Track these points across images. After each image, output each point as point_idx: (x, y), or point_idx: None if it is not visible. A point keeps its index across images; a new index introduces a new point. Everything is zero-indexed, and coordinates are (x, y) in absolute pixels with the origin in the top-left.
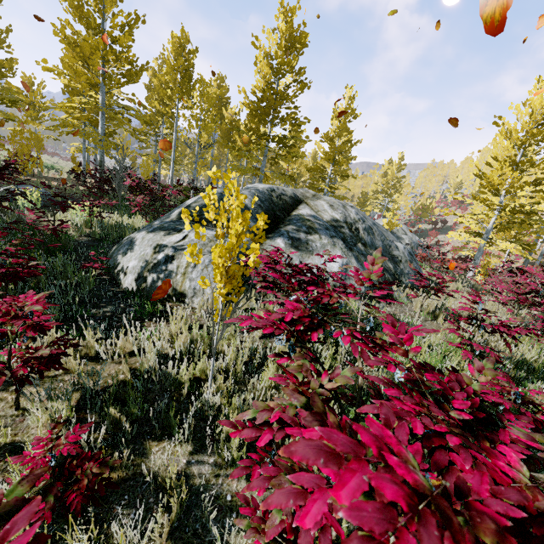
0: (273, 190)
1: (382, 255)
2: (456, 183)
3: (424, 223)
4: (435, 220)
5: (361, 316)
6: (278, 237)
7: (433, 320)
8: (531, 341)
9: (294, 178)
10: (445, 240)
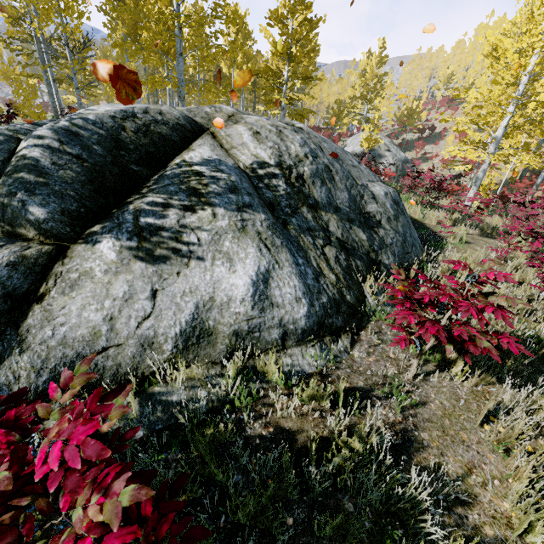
0: (129, 116)
1: (347, 219)
2: (447, 76)
3: (409, 132)
4: (422, 127)
5: (290, 414)
6: (104, 235)
7: (442, 376)
8: None
9: (230, 88)
10: (433, 152)
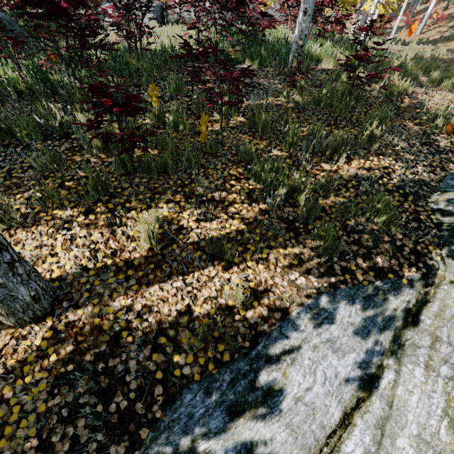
0: None
1: None
2: None
3: None
4: None
5: None
6: None
7: None
8: (286, 27)
9: None
10: None
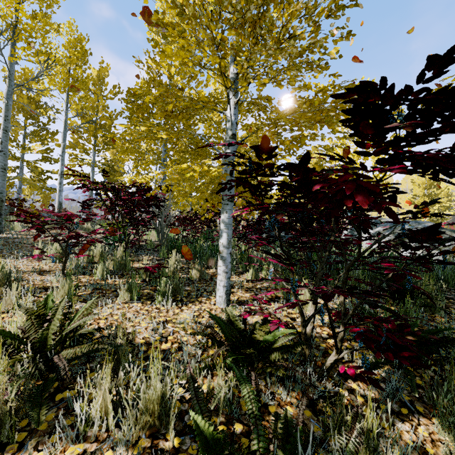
0: None
1: None
2: None
3: None
4: None
5: None
6: None
7: None
8: None
9: None
10: None
